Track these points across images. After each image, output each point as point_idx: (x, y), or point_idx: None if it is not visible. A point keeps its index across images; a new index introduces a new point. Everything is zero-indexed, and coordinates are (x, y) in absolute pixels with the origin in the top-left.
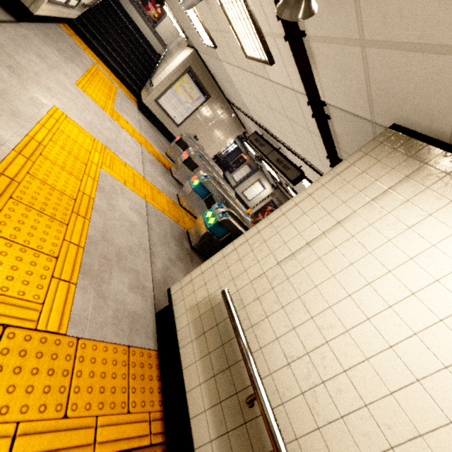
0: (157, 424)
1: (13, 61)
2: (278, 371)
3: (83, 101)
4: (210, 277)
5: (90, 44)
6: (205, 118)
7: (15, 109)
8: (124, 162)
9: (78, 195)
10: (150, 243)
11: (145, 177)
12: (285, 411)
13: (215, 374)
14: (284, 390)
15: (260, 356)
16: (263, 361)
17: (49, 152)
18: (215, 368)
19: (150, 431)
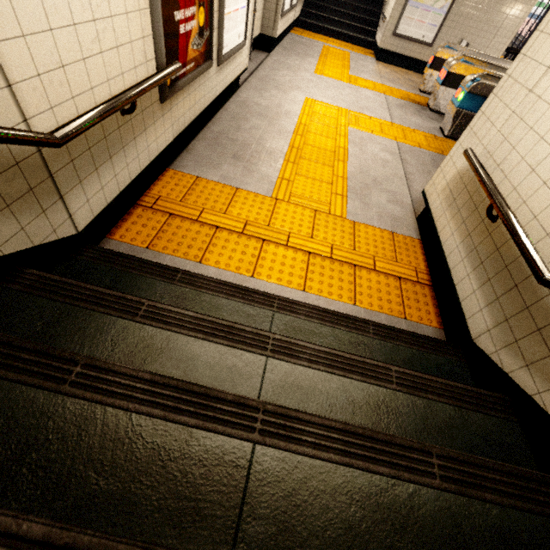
0: (423, 275)
1: (276, 82)
2: (521, 182)
3: (323, 83)
4: (457, 156)
5: (316, 29)
6: (472, 2)
7: (286, 111)
8: (368, 116)
9: (335, 149)
10: (405, 173)
11: (394, 122)
12: (526, 206)
13: (464, 220)
14: (526, 192)
15: (505, 182)
16: (508, 184)
17: (311, 129)
18: (464, 216)
19: (417, 276)
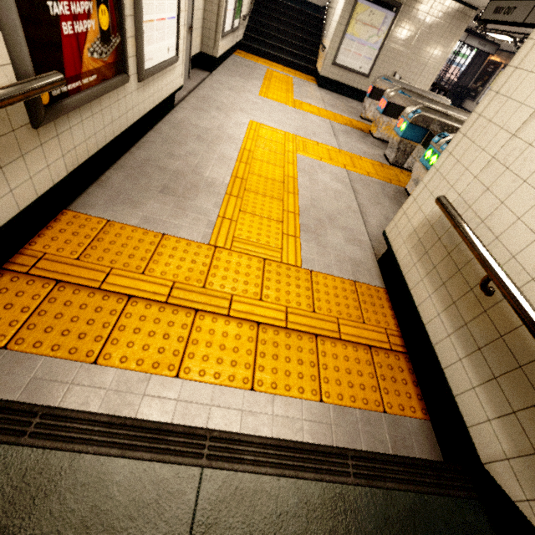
0: (395, 338)
1: (218, 103)
2: (523, 250)
3: (268, 106)
4: (423, 199)
5: (259, 53)
6: (401, 40)
7: (229, 134)
8: (316, 142)
9: (284, 179)
10: (358, 205)
11: (341, 149)
12: None
13: (444, 282)
14: (534, 266)
15: (497, 245)
16: (502, 249)
17: (257, 155)
18: (443, 277)
19: (389, 341)
